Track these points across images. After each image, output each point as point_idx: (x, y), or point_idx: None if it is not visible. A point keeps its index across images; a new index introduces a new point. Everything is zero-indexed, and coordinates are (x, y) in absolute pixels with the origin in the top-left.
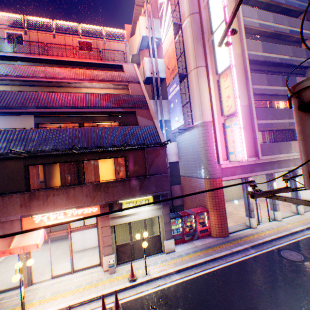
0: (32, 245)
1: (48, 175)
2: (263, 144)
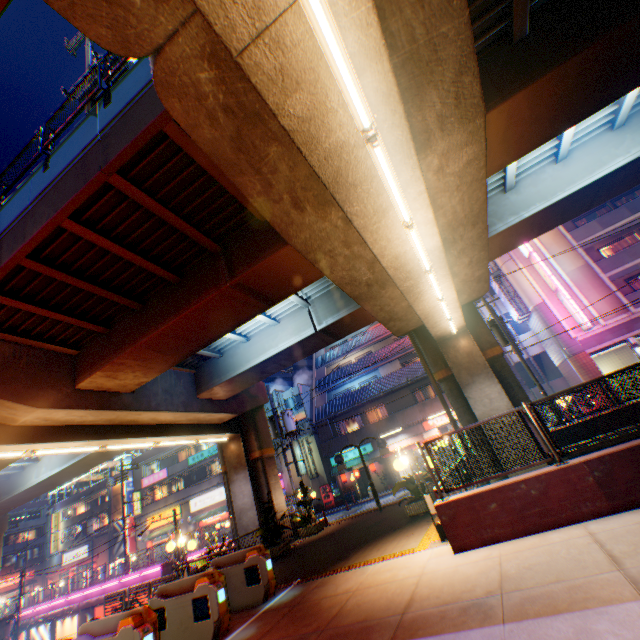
0: (434, 435)
1: (423, 394)
2: (631, 294)
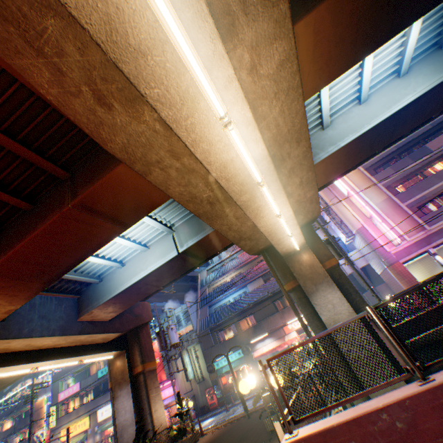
0: (293, 337)
1: (282, 304)
2: (424, 216)
